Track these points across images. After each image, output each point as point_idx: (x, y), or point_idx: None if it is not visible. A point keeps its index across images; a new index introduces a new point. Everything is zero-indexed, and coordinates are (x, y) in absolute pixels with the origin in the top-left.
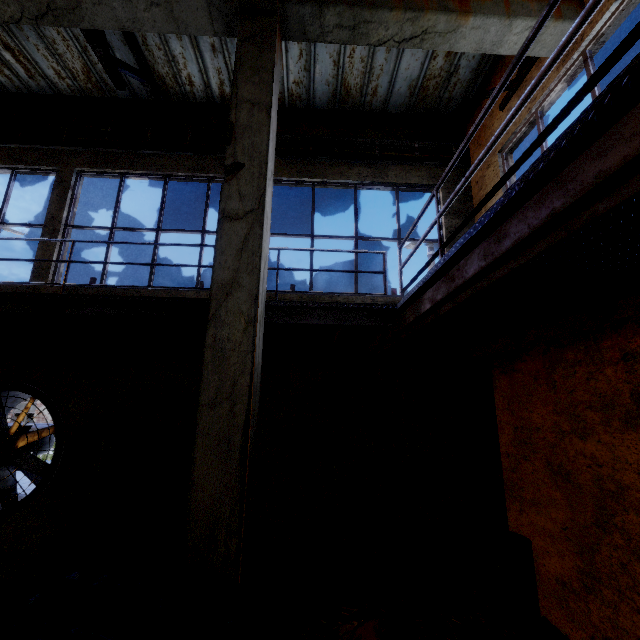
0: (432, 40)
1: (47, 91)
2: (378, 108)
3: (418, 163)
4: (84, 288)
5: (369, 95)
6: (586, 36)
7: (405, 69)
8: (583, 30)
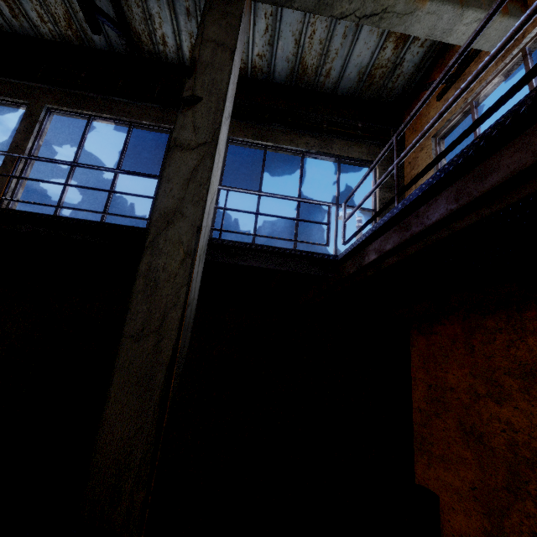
0: (390, 20)
1: (29, 33)
2: (329, 89)
3: (360, 140)
4: None
5: (323, 76)
6: (528, 34)
7: (357, 56)
8: (525, 29)
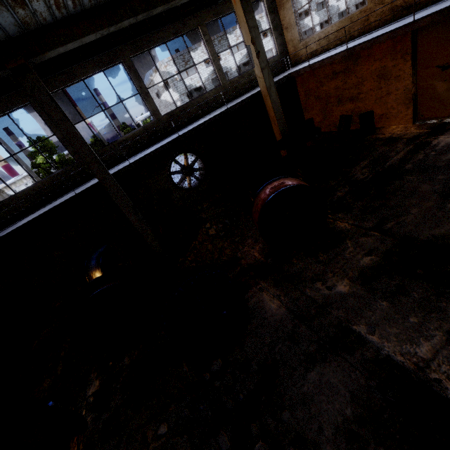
0: None
1: (77, 11)
2: None
3: None
4: (174, 111)
5: None
6: None
7: None
8: None
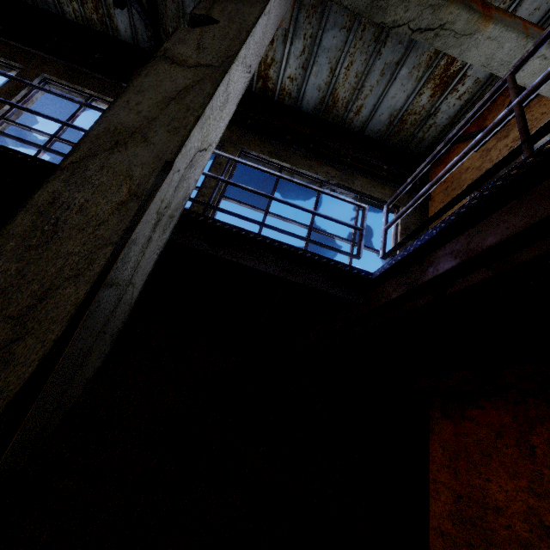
0: (445, 39)
1: (51, 8)
2: (357, 128)
3: (384, 181)
4: None
5: (352, 112)
6: None
7: (391, 97)
8: None
